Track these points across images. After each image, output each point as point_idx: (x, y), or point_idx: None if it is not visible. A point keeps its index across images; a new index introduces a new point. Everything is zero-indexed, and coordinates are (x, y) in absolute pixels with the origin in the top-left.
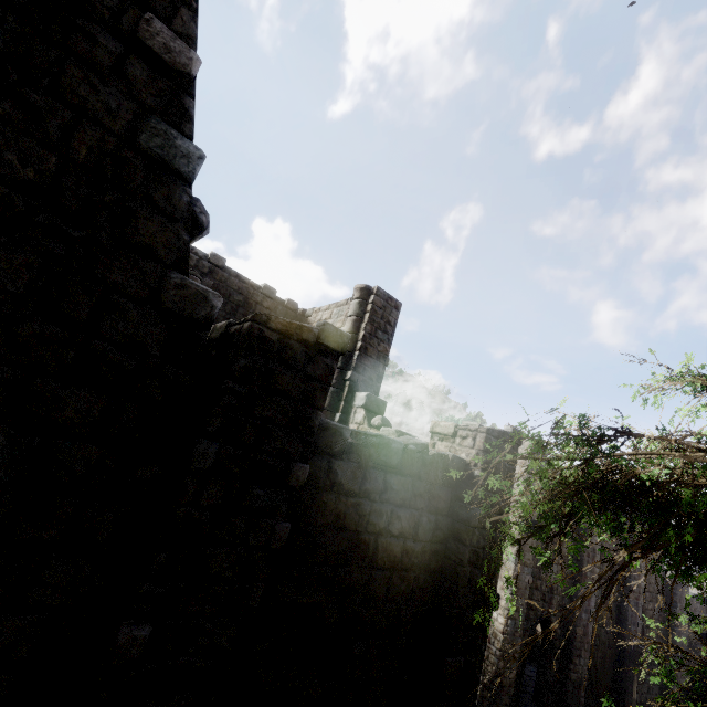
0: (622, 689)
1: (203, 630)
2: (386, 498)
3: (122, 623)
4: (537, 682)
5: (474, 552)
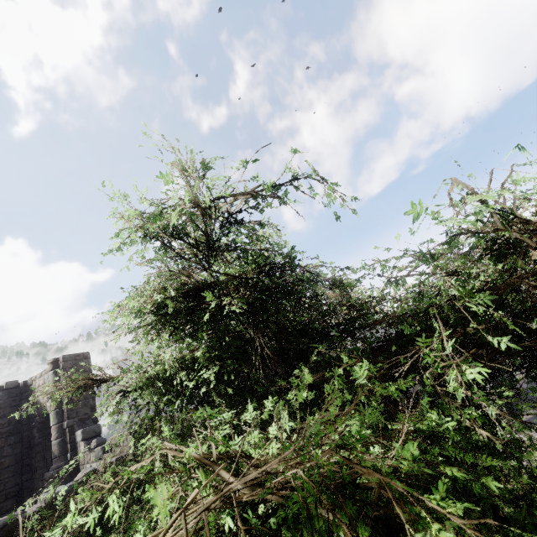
0: None
1: None
2: None
3: None
4: None
5: None
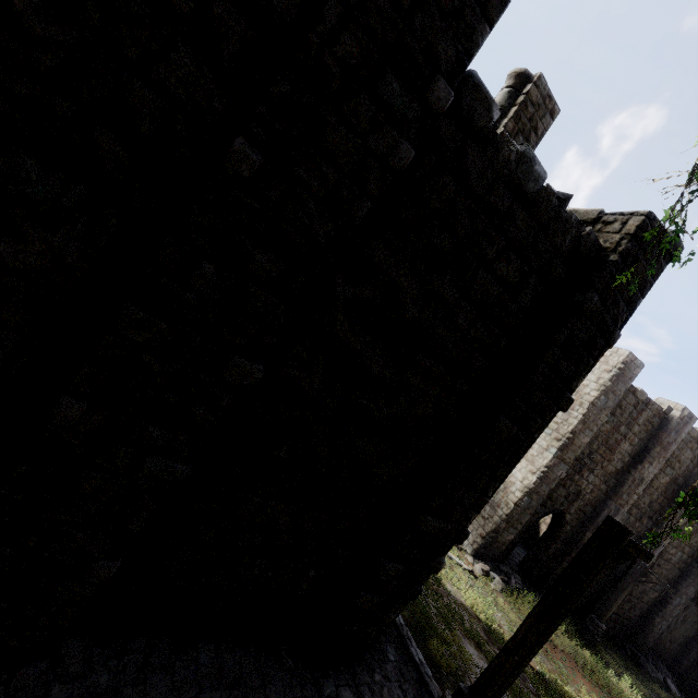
0: (605, 596)
1: (306, 206)
2: (504, 228)
3: (236, 137)
4: (527, 555)
5: (571, 339)
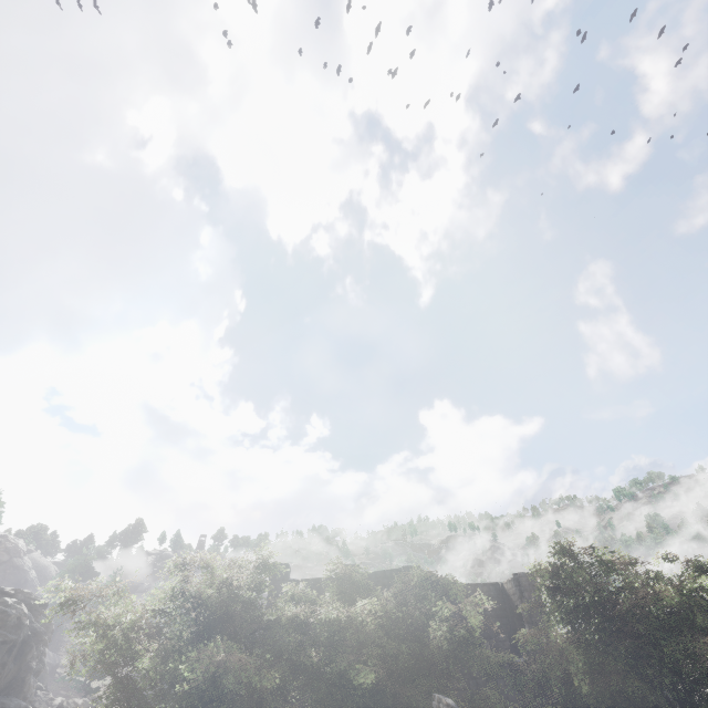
0: None
1: None
2: None
3: None
4: None
5: None
